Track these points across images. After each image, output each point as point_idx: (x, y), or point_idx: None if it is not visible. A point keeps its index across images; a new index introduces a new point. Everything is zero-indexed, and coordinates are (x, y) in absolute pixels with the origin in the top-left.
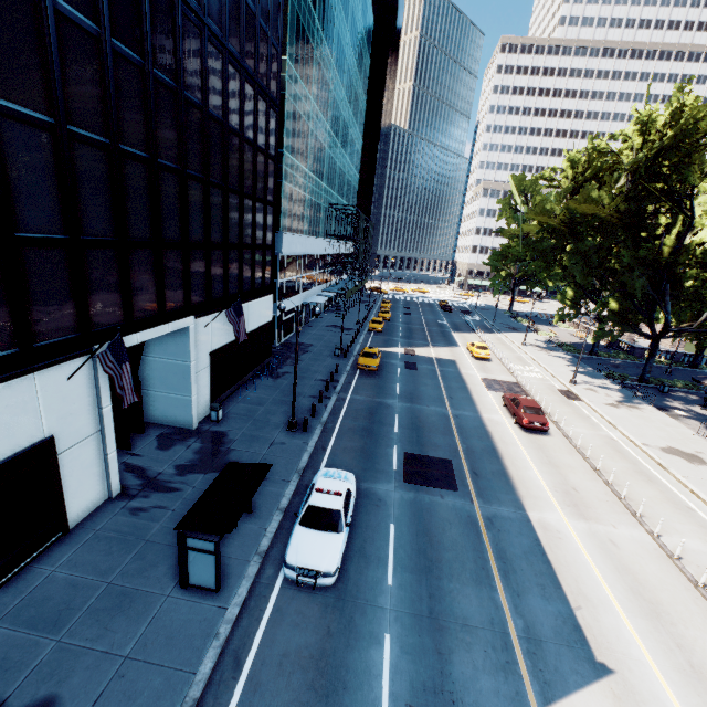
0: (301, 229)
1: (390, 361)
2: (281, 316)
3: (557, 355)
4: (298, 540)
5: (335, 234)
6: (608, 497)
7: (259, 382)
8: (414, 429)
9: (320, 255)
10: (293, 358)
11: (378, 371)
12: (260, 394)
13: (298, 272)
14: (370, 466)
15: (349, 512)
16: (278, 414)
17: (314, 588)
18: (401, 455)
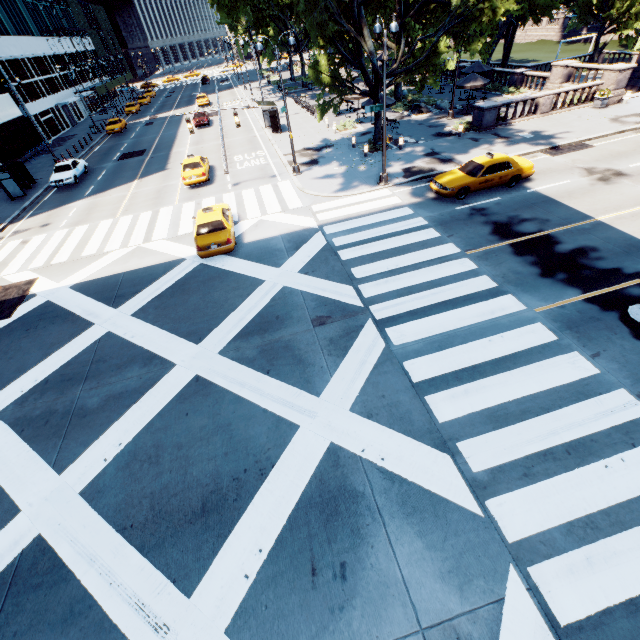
0: (4, 31)
1: (135, 126)
2: (37, 117)
3: (264, 89)
4: (54, 176)
5: (50, 30)
6: (216, 137)
7: (37, 158)
8: (134, 146)
9: (50, 57)
10: (62, 143)
11: (124, 133)
12: (39, 161)
13: (31, 76)
14: (102, 162)
15: (78, 167)
16: (51, 163)
17: (64, 185)
18: (120, 155)
